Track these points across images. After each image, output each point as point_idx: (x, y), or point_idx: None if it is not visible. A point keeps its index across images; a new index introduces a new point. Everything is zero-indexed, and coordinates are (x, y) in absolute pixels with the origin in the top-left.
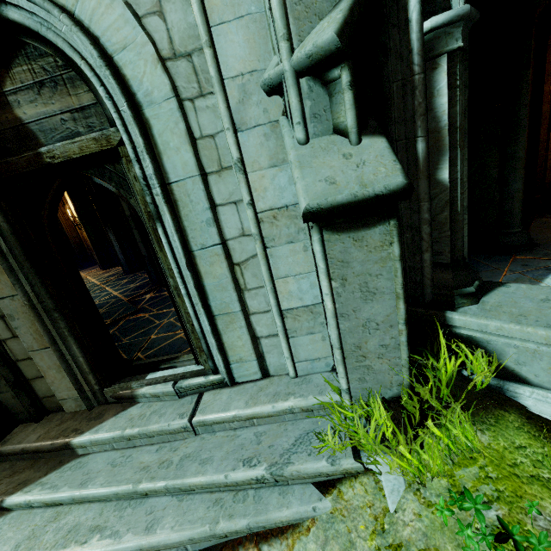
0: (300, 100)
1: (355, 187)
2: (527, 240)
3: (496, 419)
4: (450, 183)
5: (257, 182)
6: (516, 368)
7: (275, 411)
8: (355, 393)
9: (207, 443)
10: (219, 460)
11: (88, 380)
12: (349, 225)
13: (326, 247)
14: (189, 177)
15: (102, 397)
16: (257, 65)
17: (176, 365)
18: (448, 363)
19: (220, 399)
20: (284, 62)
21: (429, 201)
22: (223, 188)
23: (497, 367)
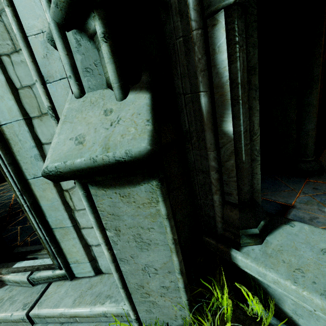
0: (68, 53)
1: (97, 149)
2: (318, 167)
3: None
4: (234, 135)
5: None
6: (293, 317)
7: (92, 314)
8: (145, 321)
9: None
10: None
11: None
12: (114, 181)
13: (95, 201)
14: (15, 121)
15: None
16: None
17: (37, 256)
18: (228, 304)
19: (59, 292)
20: (45, 14)
21: (214, 151)
22: (45, 130)
23: (276, 308)
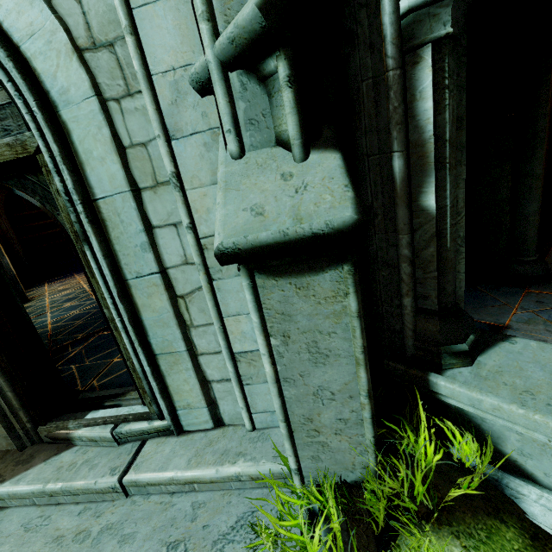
0: (230, 100)
1: (286, 221)
2: (543, 271)
3: (488, 534)
4: (437, 212)
5: (198, 202)
6: (519, 459)
7: (219, 477)
8: (308, 473)
9: (136, 511)
10: (142, 539)
11: (19, 416)
12: (290, 267)
13: (261, 295)
14: (118, 193)
15: (36, 436)
16: (192, 58)
17: (121, 403)
18: (428, 445)
19: (162, 451)
20: (206, 50)
21: (409, 234)
22: (160, 207)
23: (494, 452)
